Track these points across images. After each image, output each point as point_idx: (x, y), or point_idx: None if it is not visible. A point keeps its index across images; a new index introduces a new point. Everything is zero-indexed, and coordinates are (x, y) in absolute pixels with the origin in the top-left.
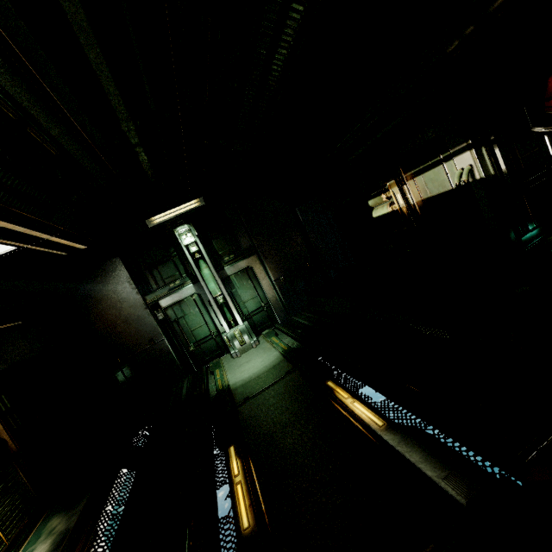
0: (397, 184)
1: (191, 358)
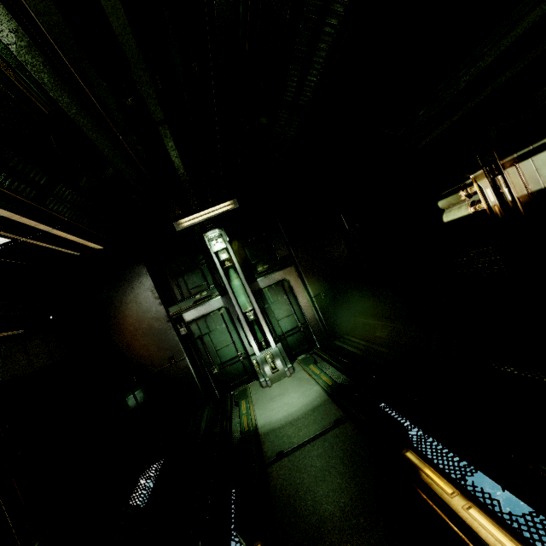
0: (486, 175)
1: (214, 382)
